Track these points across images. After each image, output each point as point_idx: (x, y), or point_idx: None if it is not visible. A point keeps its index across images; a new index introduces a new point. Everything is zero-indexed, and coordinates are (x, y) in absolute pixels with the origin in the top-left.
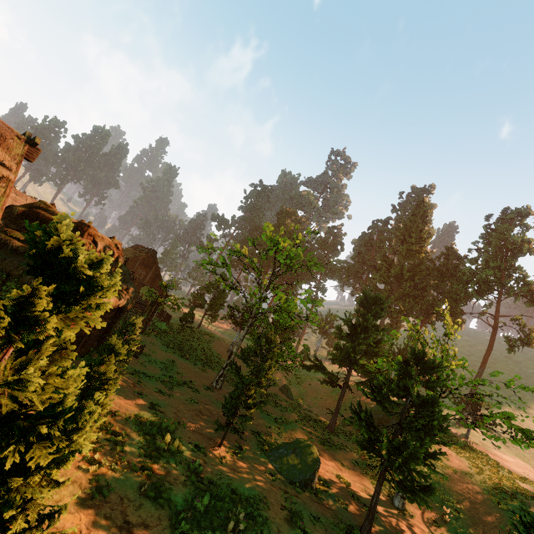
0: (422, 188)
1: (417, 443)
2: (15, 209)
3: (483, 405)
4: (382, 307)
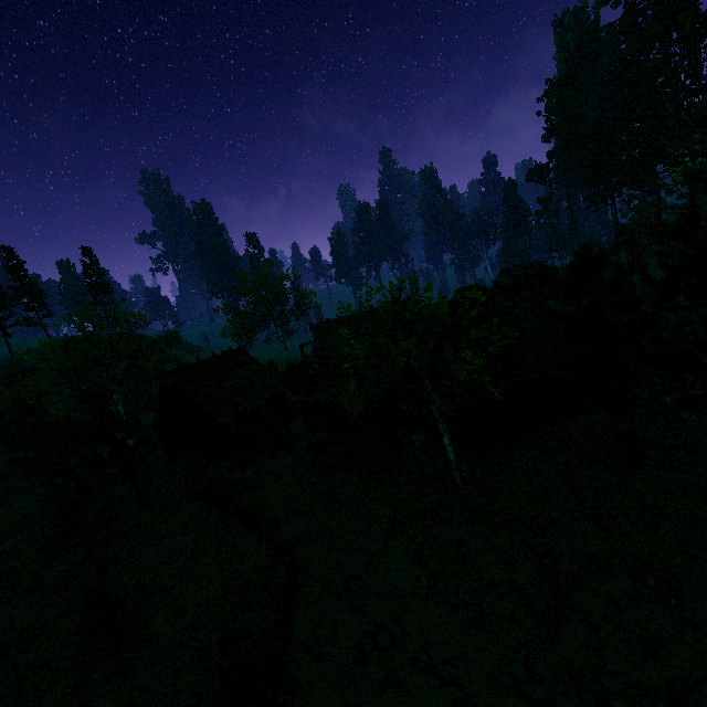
0: None
1: None
2: None
3: None
4: None
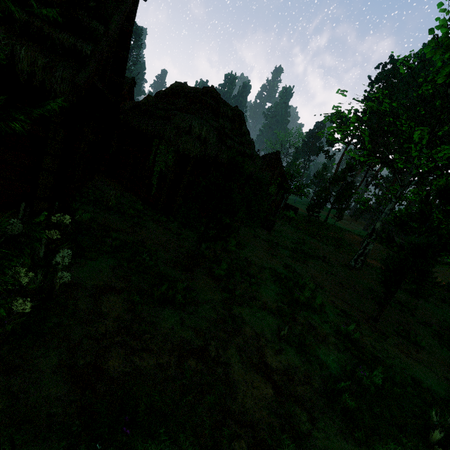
0: None
1: None
2: (160, 92)
3: None
4: None
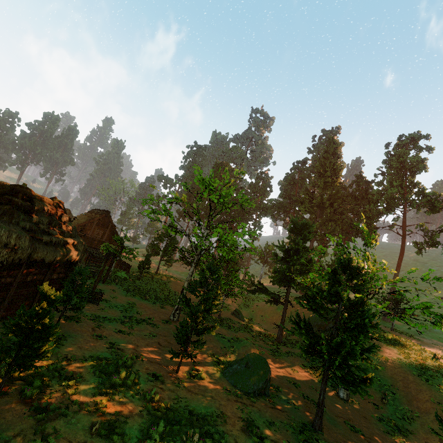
0: (330, 131)
1: (353, 341)
2: None
3: (402, 301)
4: (309, 231)
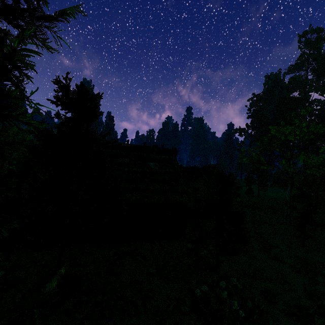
0: None
1: None
2: None
3: None
4: None
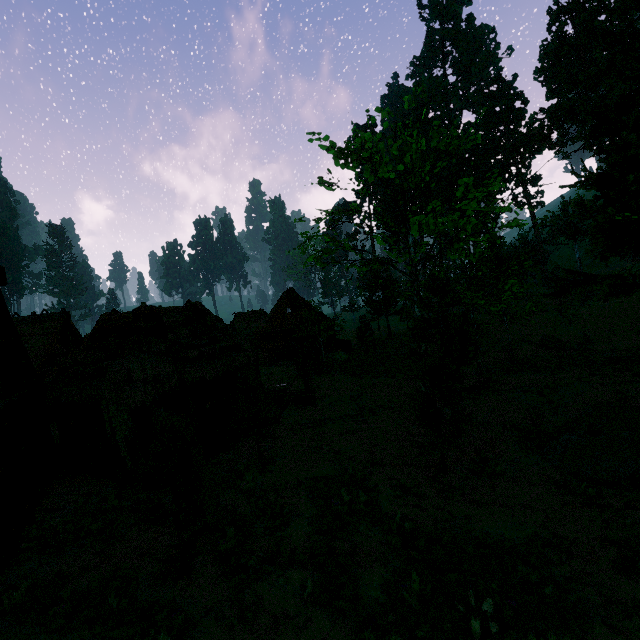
0: None
1: None
2: (87, 337)
3: None
4: None
